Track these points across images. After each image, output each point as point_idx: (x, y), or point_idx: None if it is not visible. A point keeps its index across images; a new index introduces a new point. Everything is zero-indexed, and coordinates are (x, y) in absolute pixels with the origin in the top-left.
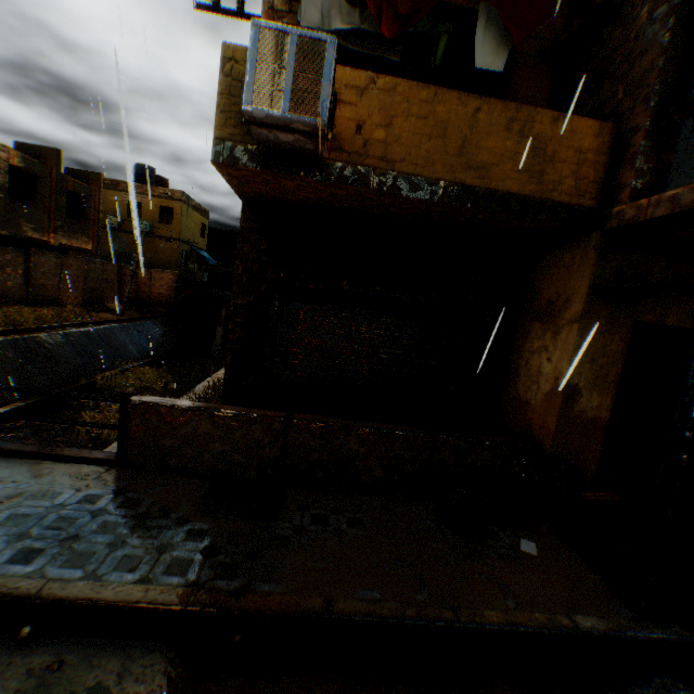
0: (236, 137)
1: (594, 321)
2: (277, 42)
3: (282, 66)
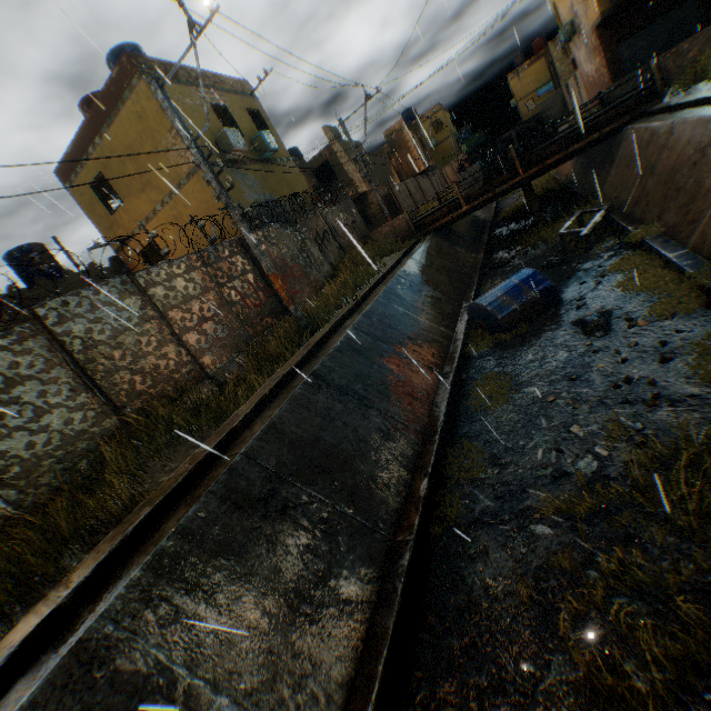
0: (604, 11)
1: None
2: None
3: None
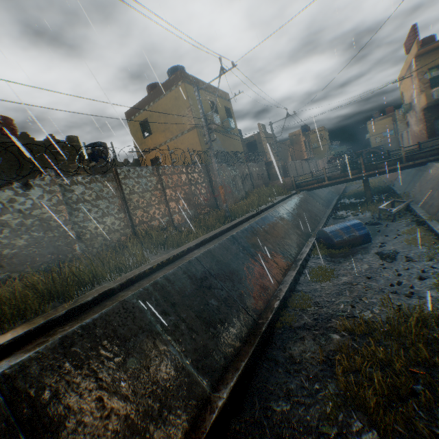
0: (428, 102)
1: None
2: (437, 90)
3: (438, 92)
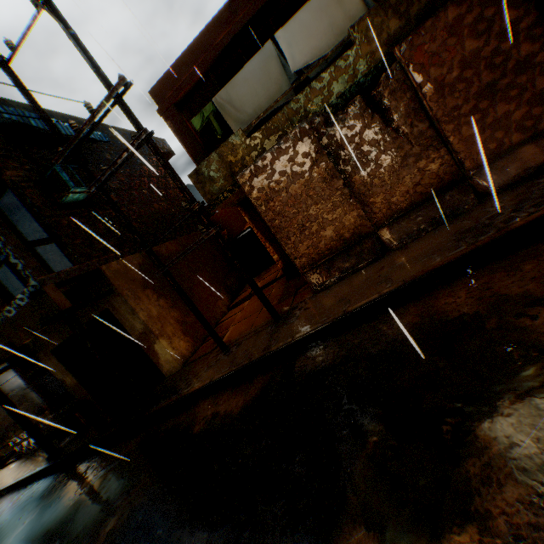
0: None
1: (46, 359)
2: None
3: None
